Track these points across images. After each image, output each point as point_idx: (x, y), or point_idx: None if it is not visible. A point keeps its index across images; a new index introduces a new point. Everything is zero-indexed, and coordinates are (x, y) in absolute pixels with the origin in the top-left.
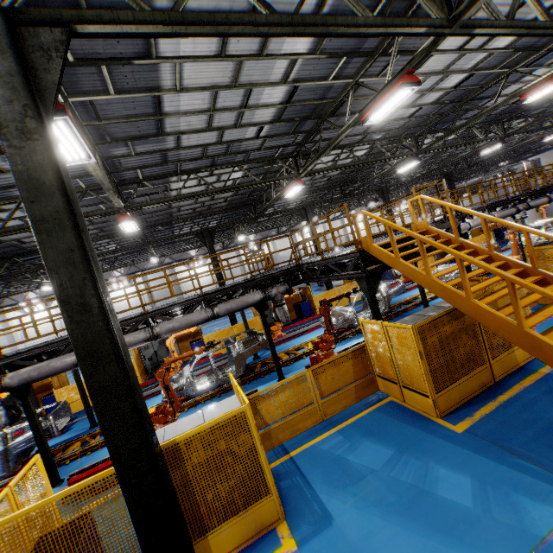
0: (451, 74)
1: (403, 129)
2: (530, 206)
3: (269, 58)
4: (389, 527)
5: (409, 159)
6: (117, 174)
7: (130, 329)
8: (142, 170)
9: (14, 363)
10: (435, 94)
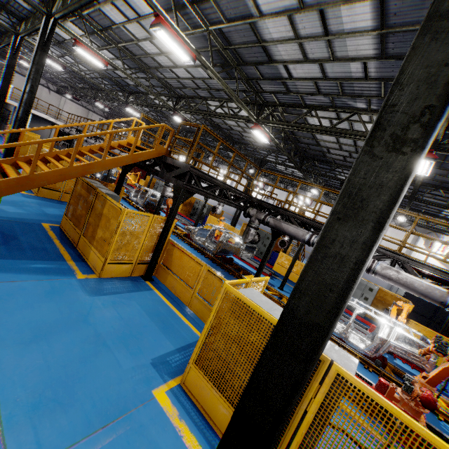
0: (324, 9)
1: None
2: None
3: (143, 19)
4: (9, 199)
5: None
6: (175, 90)
7: None
8: (183, 91)
9: None
10: (361, 41)
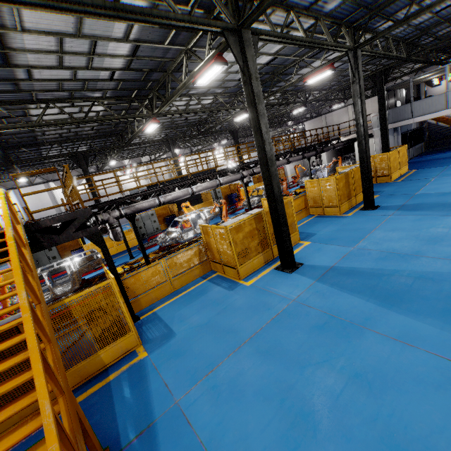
0: (99, 40)
1: (121, 90)
2: (255, 172)
3: None
4: None
5: (150, 120)
6: None
7: None
8: None
9: None
10: (115, 60)
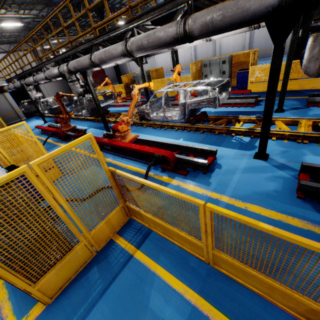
0: None
1: None
2: None
3: None
4: None
5: None
6: None
7: (122, 39)
8: None
9: (76, 54)
10: None
